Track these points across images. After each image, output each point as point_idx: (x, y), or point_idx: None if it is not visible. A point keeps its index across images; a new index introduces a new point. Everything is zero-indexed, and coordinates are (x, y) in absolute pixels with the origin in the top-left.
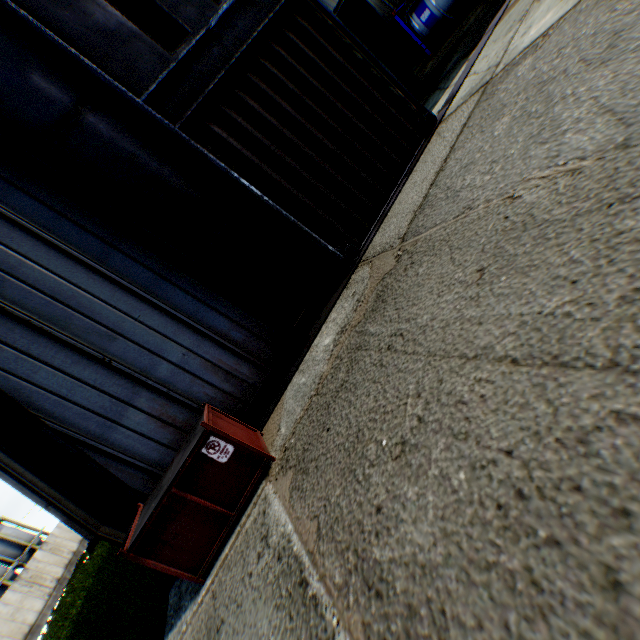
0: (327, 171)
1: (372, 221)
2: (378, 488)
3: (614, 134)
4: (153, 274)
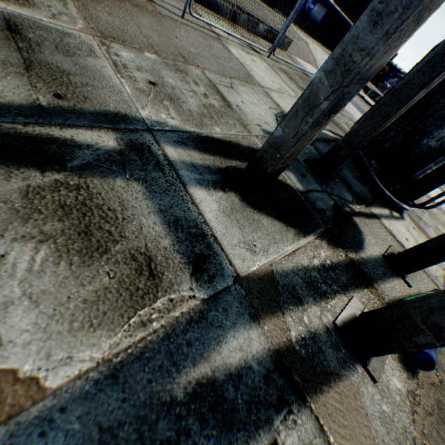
0: None
1: None
2: None
3: None
4: None
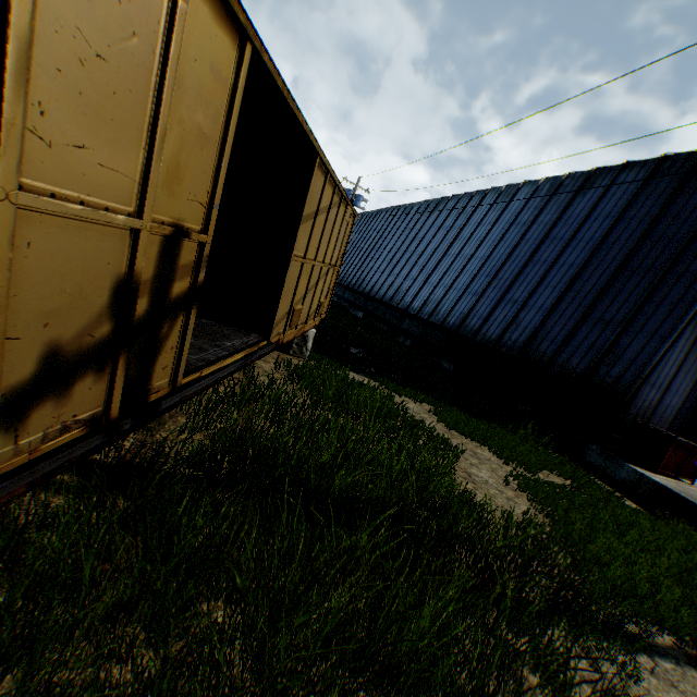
0: None
1: None
2: None
3: None
4: None
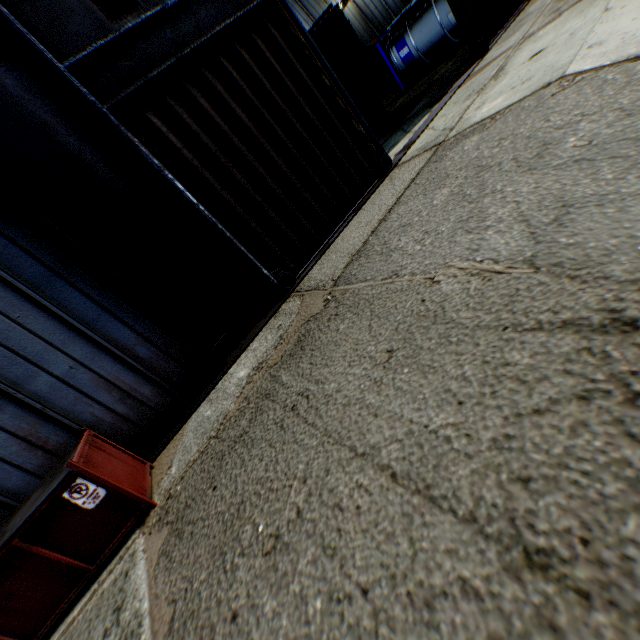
0: (275, 191)
1: (314, 250)
2: (241, 587)
3: (525, 246)
4: (47, 270)
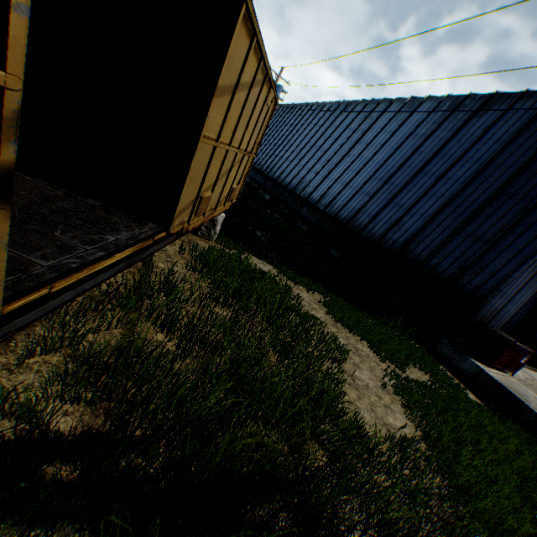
0: None
1: None
2: None
3: None
4: None
